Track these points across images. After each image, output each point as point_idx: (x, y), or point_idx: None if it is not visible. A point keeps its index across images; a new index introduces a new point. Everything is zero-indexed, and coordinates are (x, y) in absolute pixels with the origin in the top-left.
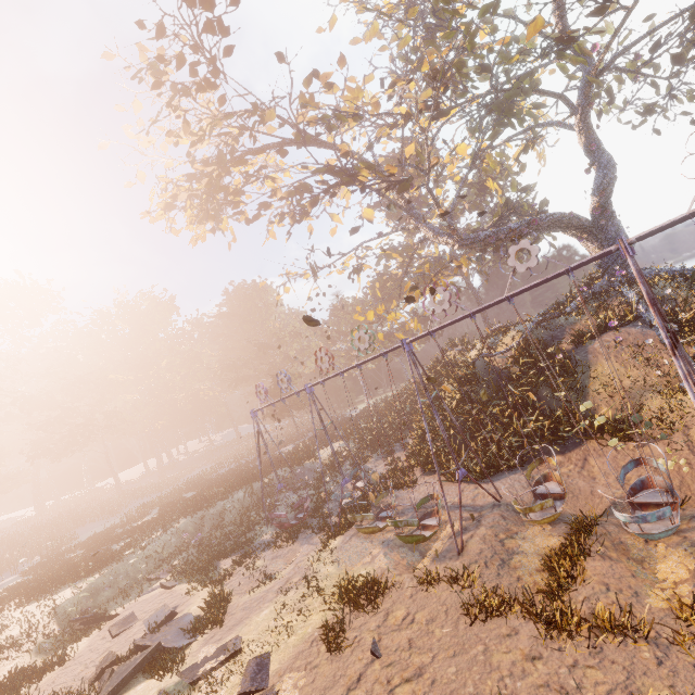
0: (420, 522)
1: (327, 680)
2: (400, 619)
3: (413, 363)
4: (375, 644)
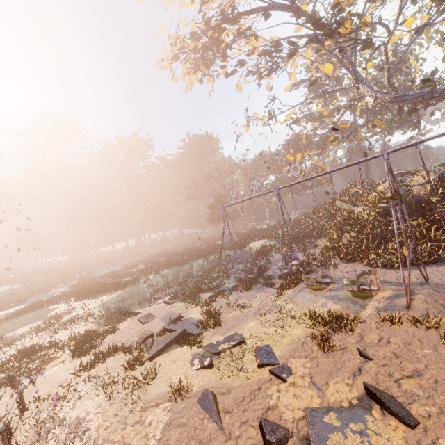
0: (360, 287)
1: (330, 366)
2: (375, 340)
3: (388, 169)
4: (362, 351)
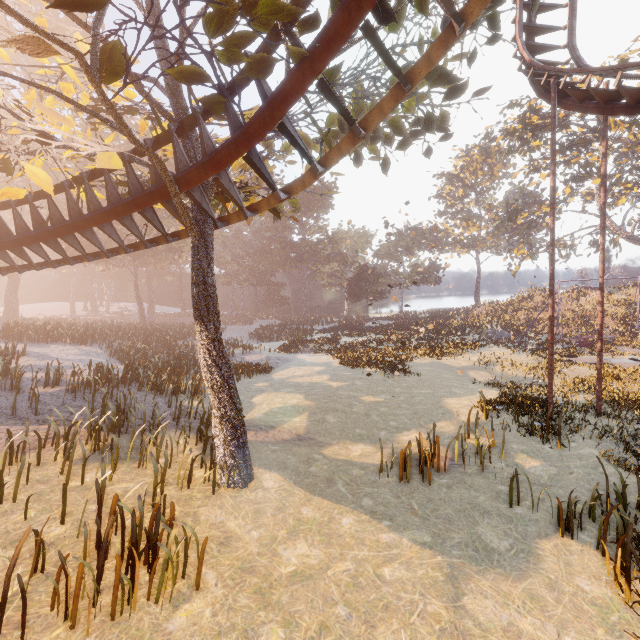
0: None
1: None
2: None
3: None
4: None
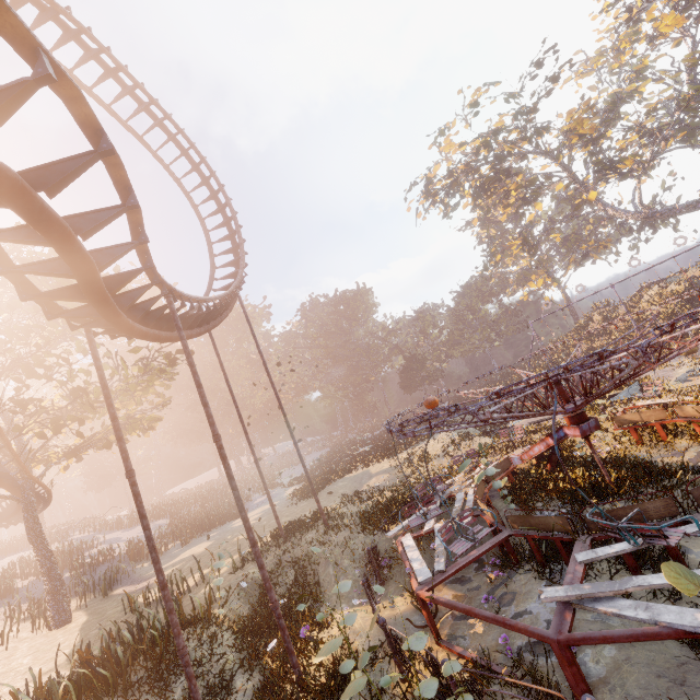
0: None
1: None
2: None
3: None
4: None
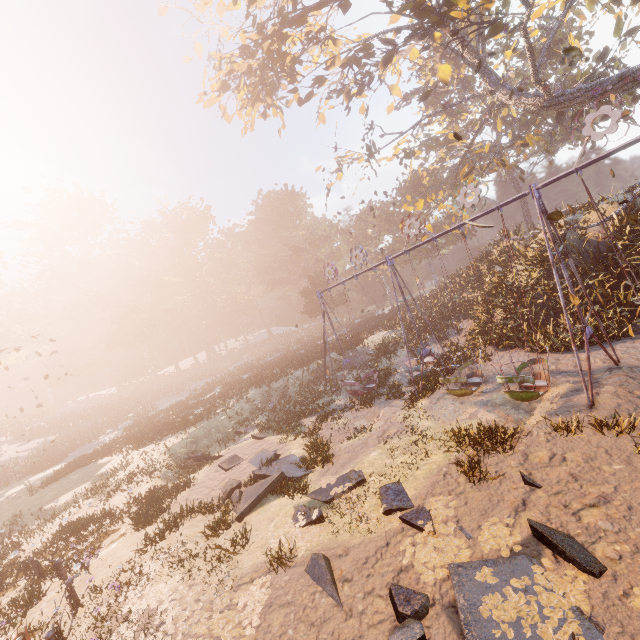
0: (522, 384)
1: (483, 503)
2: (545, 458)
3: (541, 212)
4: (526, 477)
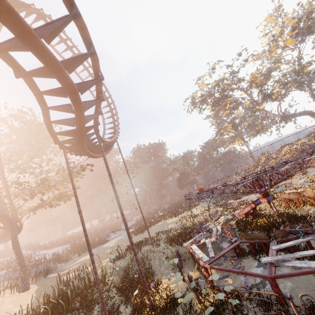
0: None
1: None
2: None
3: None
4: None
